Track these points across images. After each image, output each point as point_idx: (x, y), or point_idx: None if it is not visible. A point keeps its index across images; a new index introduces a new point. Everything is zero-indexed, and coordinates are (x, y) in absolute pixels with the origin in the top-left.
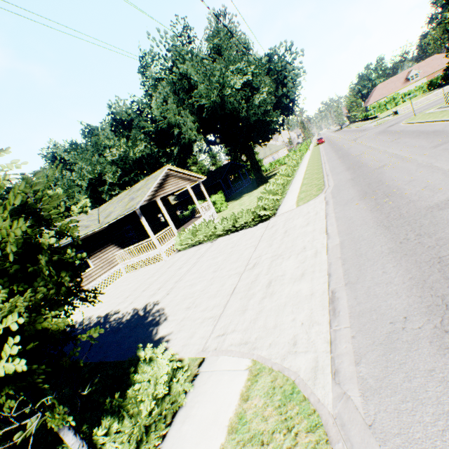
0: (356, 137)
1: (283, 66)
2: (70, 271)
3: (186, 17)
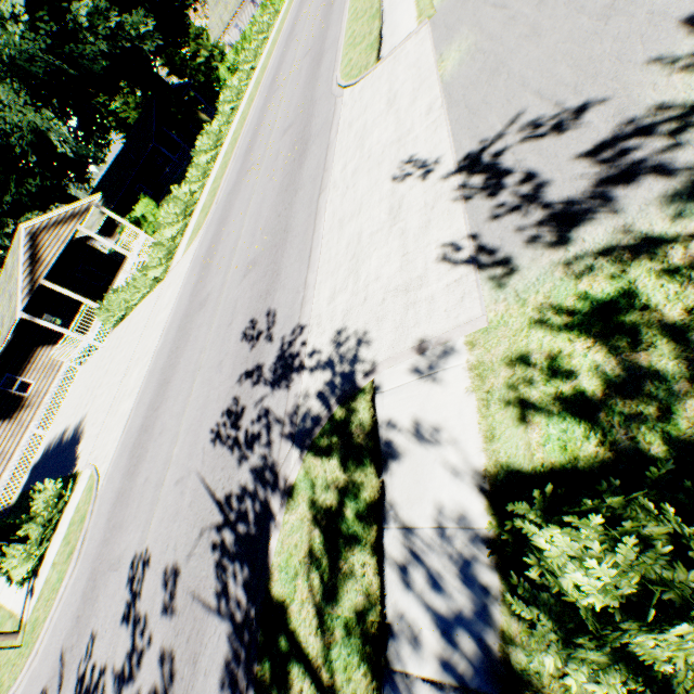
0: None
1: None
2: None
3: None
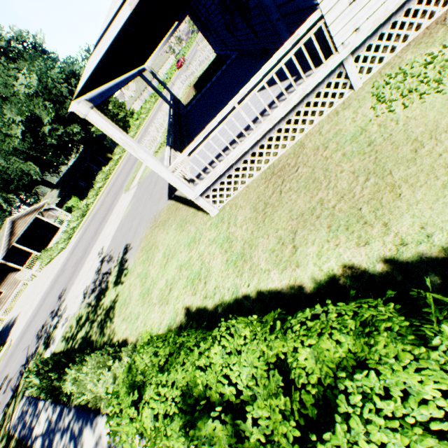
0: None
1: (53, 84)
2: None
3: None
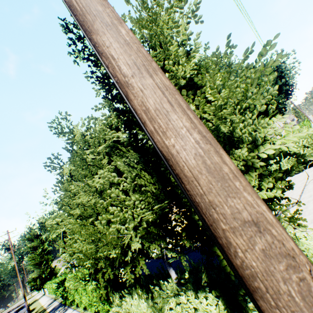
0: None
1: (278, 66)
2: None
3: None
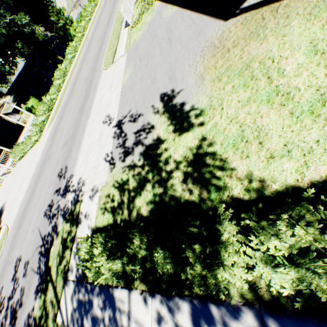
0: None
1: None
2: None
3: None
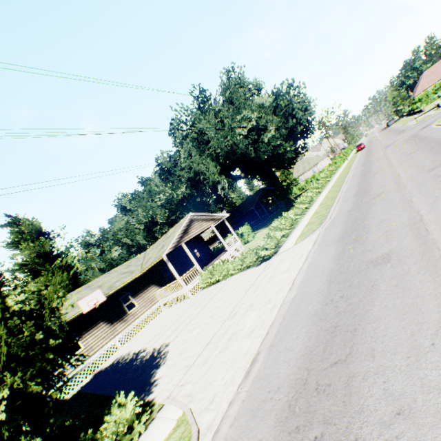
0: (390, 142)
1: (289, 100)
2: (53, 351)
3: (200, 83)
